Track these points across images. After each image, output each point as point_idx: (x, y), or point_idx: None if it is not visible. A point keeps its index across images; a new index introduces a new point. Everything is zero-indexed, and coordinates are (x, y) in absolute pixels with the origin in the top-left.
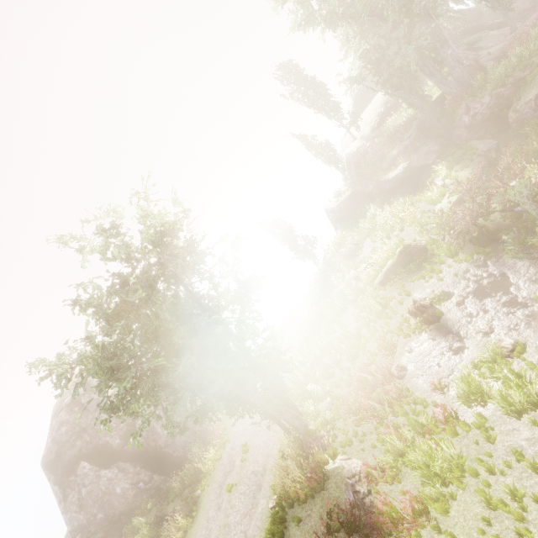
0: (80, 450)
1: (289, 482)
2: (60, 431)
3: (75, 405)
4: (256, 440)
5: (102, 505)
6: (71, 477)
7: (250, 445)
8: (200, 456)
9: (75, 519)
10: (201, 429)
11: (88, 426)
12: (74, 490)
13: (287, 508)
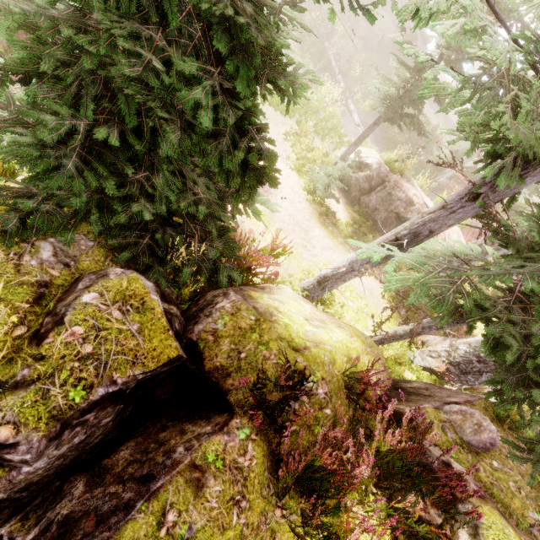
0: None
1: None
2: None
3: None
4: None
5: None
6: None
7: None
8: None
9: None
10: None
11: None
12: None
13: None
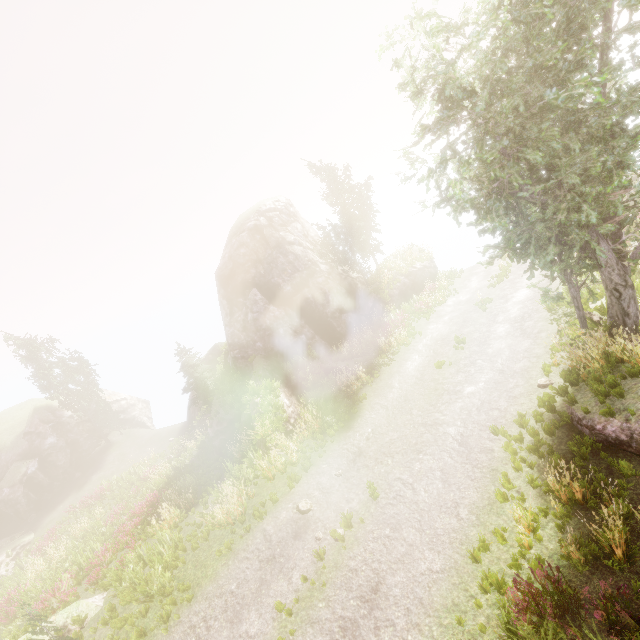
0: (253, 279)
1: (635, 353)
2: (238, 251)
3: (257, 233)
4: (479, 337)
5: (263, 336)
6: (239, 299)
7: (466, 340)
8: (375, 338)
9: (236, 336)
10: (367, 321)
11: (265, 260)
12: (241, 311)
13: (620, 377)
